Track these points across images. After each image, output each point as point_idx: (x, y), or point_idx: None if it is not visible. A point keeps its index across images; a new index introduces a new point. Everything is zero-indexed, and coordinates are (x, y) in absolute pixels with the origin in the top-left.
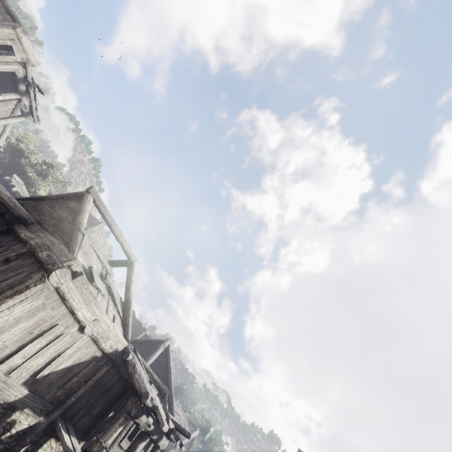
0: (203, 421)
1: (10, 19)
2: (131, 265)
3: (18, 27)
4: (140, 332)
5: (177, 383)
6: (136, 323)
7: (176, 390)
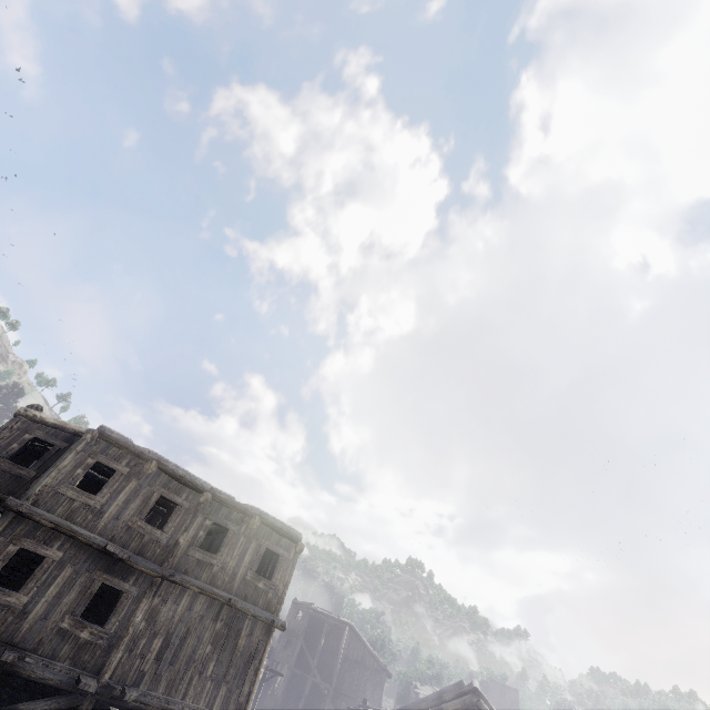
0: (435, 672)
1: (288, 541)
2: (480, 693)
3: (302, 546)
4: (344, 630)
5: (372, 634)
6: (329, 619)
7: (374, 642)
